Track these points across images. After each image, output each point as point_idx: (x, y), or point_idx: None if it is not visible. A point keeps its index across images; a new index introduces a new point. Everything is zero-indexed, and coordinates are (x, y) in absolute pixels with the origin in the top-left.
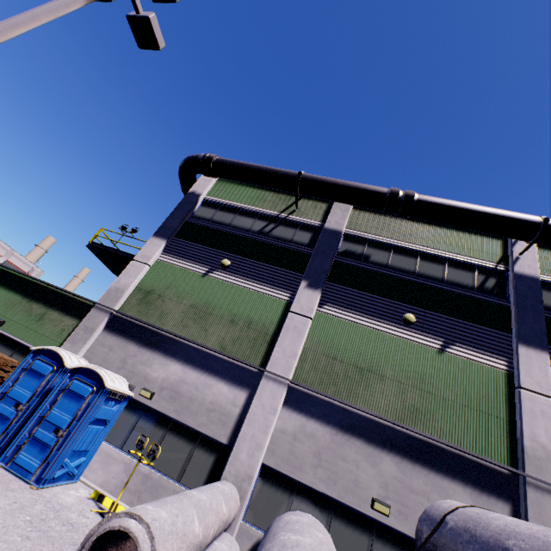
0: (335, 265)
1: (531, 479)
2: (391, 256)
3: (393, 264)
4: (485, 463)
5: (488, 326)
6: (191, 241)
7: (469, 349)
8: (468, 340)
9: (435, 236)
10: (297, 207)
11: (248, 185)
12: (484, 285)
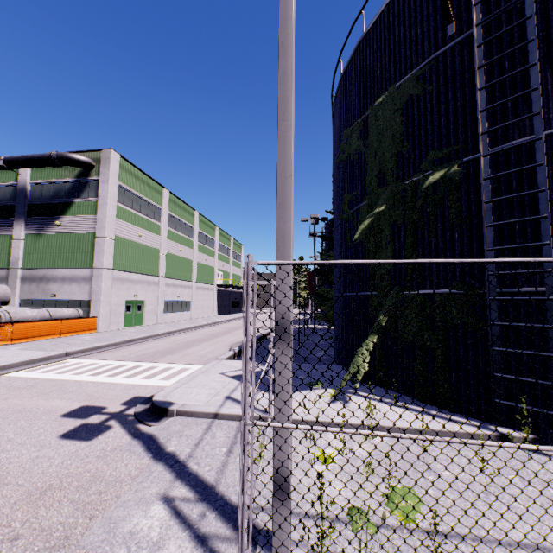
0: None
1: (11, 269)
2: None
3: None
4: (4, 270)
5: (10, 217)
6: None
7: (3, 231)
8: (3, 227)
9: None
10: None
11: None
12: (12, 196)
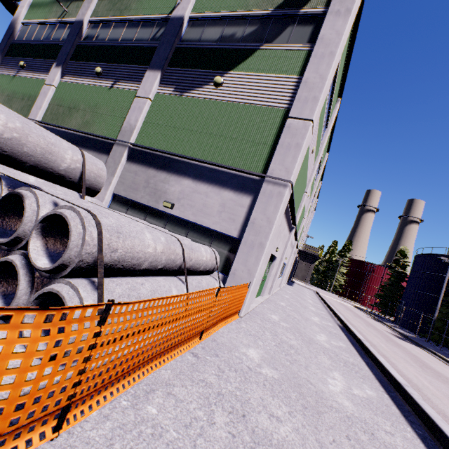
0: (76, 48)
1: (118, 141)
2: (110, 31)
3: (109, 38)
4: (106, 141)
5: (141, 65)
6: (12, 56)
7: (125, 83)
8: (127, 77)
9: (140, 4)
10: (65, 10)
11: (45, 3)
12: (155, 36)
